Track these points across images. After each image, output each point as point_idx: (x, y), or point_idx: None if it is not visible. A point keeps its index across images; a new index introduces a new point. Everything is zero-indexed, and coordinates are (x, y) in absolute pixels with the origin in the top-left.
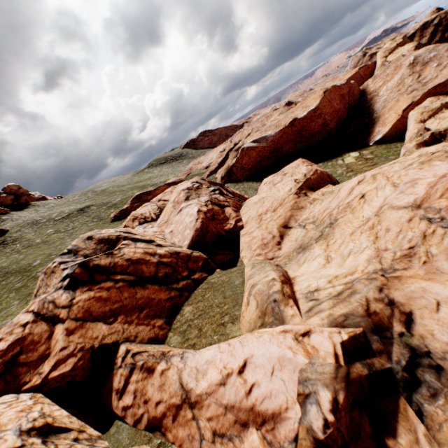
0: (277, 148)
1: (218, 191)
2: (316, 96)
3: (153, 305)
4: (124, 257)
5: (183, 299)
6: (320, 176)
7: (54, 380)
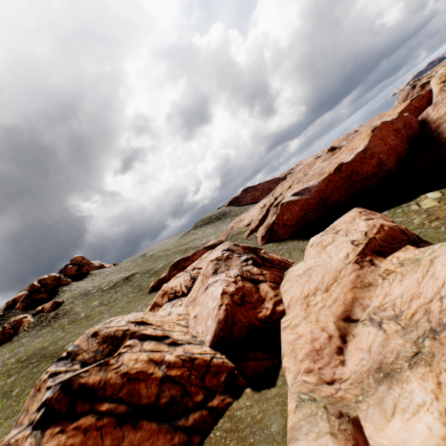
0: (324, 198)
1: (250, 260)
2: (363, 136)
3: None
4: (121, 370)
5: None
6: (389, 234)
7: None
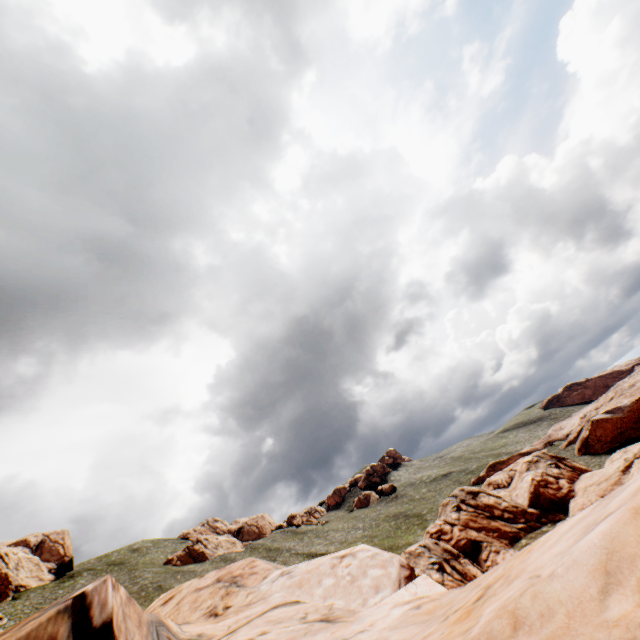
0: None
1: (553, 464)
2: None
3: (500, 531)
4: (482, 502)
5: (520, 535)
6: None
7: (456, 547)
